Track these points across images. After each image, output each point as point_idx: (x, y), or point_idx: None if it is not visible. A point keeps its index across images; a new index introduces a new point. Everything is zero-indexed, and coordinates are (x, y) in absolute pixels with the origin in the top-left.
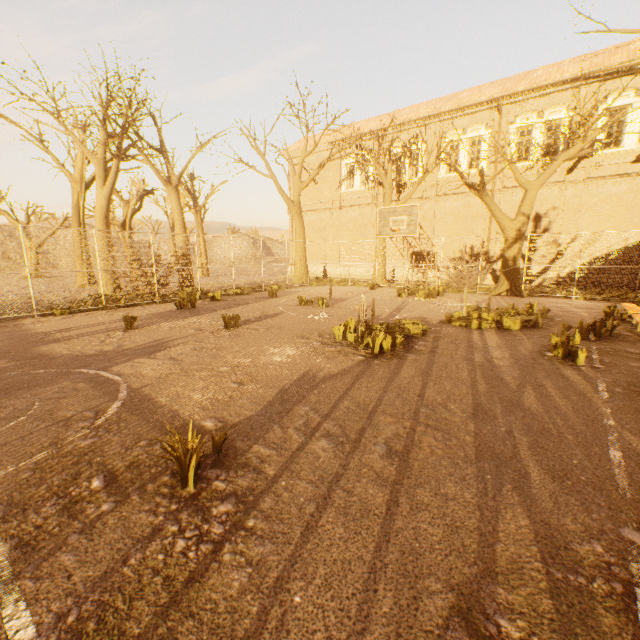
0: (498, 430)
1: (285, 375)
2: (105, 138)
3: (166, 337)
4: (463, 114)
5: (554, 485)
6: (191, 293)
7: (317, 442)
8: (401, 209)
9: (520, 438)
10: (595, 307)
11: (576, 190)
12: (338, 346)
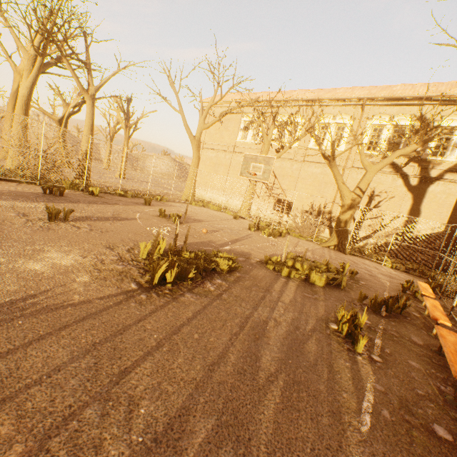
0: None
1: (1, 292)
2: (41, 40)
3: None
4: (336, 104)
5: None
6: (75, 184)
7: None
8: (261, 158)
9: None
10: (397, 277)
11: (405, 182)
12: (130, 265)
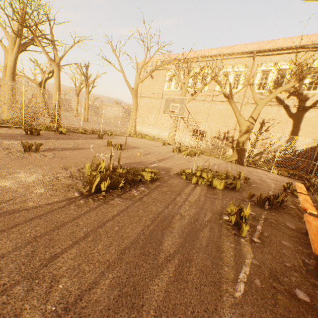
0: None
1: None
2: (19, 26)
3: None
4: (234, 57)
5: None
6: (49, 127)
7: None
8: (177, 99)
9: None
10: (281, 180)
11: (287, 111)
12: (77, 180)
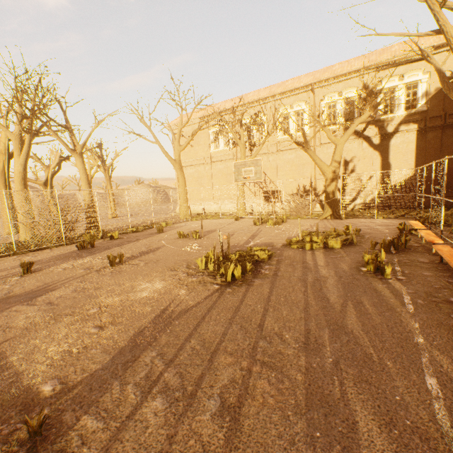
0: (326, 362)
1: (146, 313)
2: (20, 119)
3: (55, 279)
4: (289, 95)
5: (382, 438)
6: (94, 234)
7: (151, 402)
8: (249, 162)
9: (346, 370)
10: (391, 224)
11: (369, 143)
12: (200, 276)
